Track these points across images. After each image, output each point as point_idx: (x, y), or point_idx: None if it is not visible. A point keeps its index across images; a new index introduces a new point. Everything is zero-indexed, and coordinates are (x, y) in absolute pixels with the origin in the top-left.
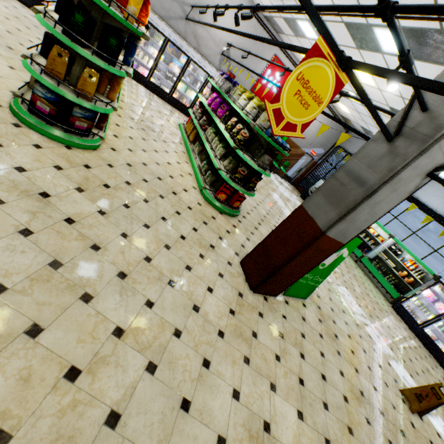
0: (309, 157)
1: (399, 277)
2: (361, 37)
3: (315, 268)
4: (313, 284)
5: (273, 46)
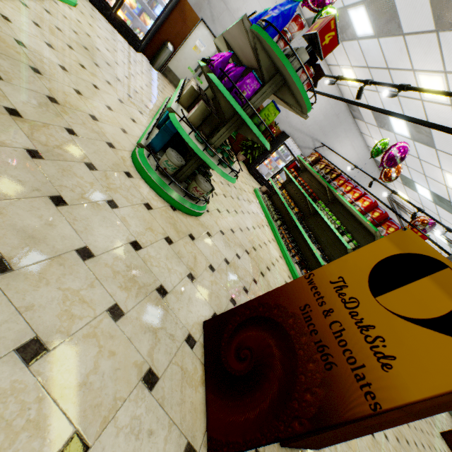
0: None
1: None
2: None
3: None
4: None
5: (392, 214)
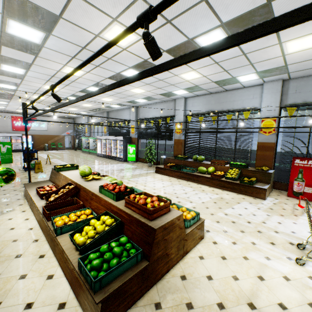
0: (69, 135)
1: None
2: (1, 104)
3: (2, 153)
4: (9, 158)
5: (8, 114)
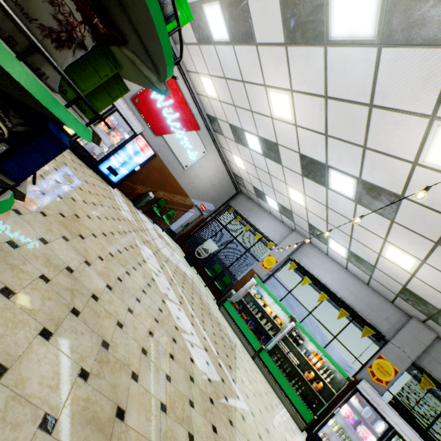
0: (199, 211)
1: (304, 378)
2: (300, 13)
3: None
4: None
5: None
